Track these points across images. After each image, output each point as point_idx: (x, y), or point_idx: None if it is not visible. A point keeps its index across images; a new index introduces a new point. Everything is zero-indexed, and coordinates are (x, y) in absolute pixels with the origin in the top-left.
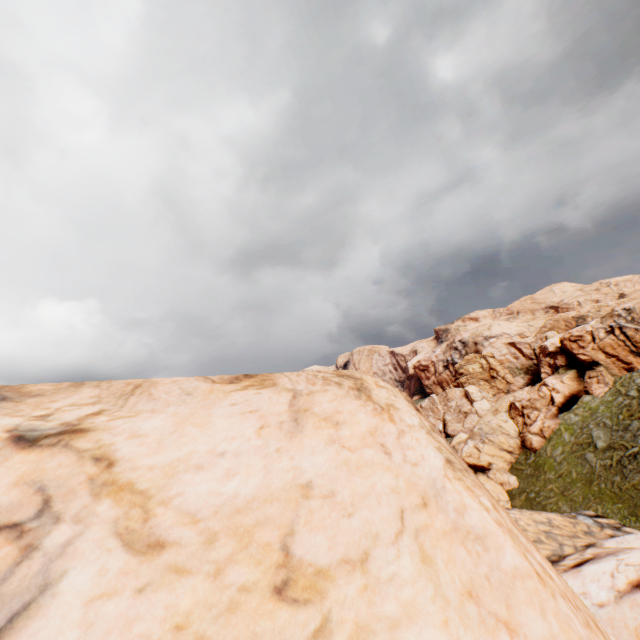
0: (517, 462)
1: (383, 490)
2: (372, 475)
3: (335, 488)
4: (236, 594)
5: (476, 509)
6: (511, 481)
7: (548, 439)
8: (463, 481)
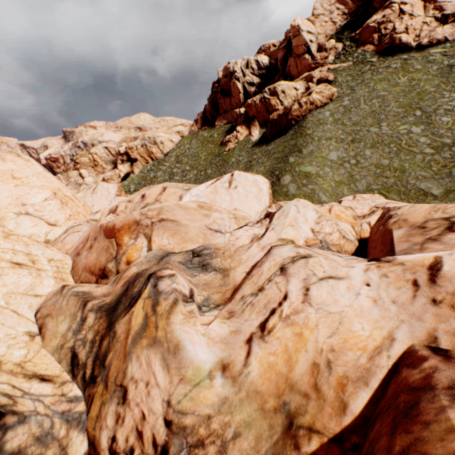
0: None
1: (30, 172)
2: (27, 170)
3: (19, 170)
4: (7, 179)
5: (50, 176)
6: None
7: None
8: (48, 173)
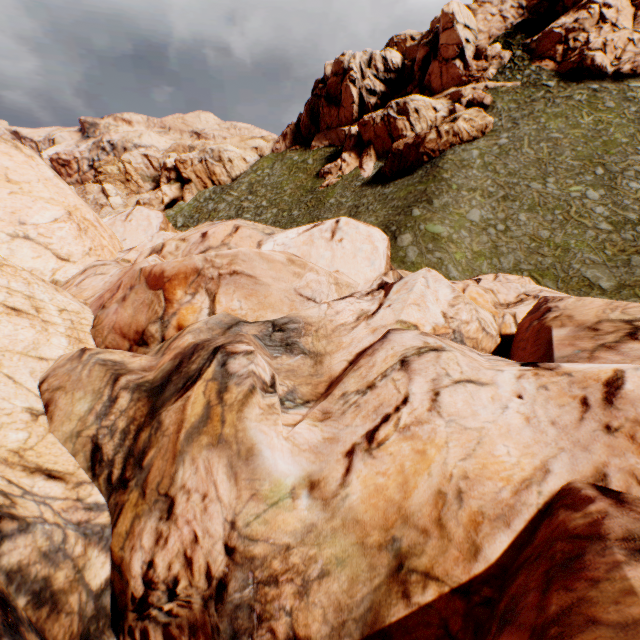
0: None
1: (33, 175)
2: (29, 171)
3: (17, 171)
4: None
5: (63, 185)
6: None
7: None
8: (61, 181)
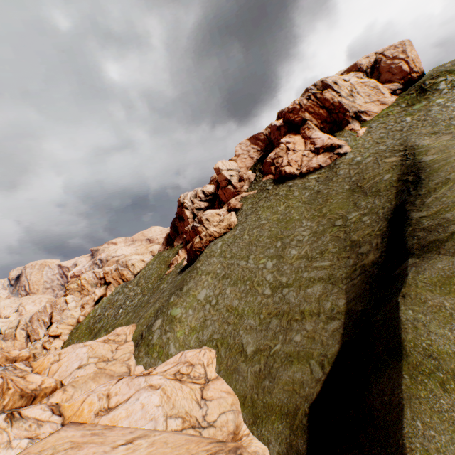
0: (74, 329)
1: None
2: None
3: None
4: None
5: None
6: (68, 338)
7: (86, 316)
8: None
